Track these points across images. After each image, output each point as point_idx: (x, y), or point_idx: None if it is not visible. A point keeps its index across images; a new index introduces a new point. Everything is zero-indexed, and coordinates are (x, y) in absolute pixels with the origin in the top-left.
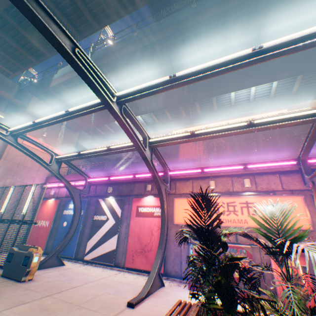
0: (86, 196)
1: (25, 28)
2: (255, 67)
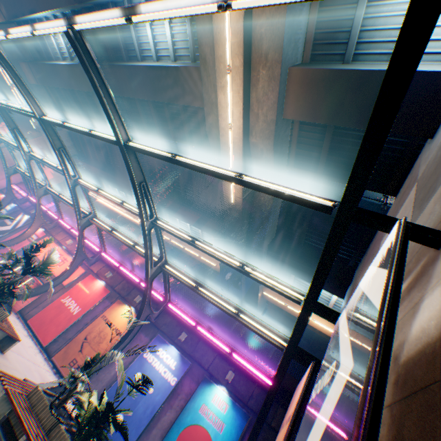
0: (21, 207)
1: (76, 98)
2: (172, 202)
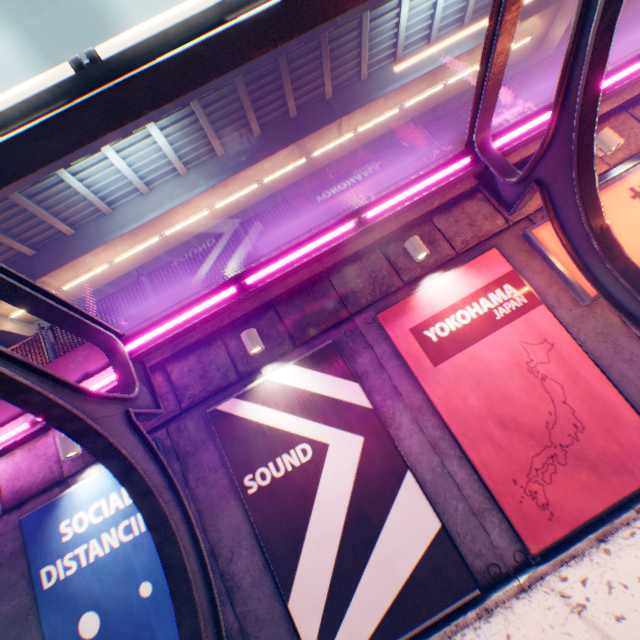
0: None
1: None
2: None
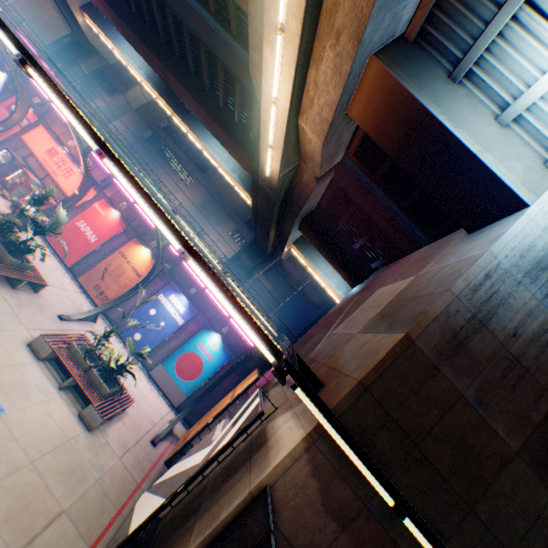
0: None
1: None
2: (206, 113)
